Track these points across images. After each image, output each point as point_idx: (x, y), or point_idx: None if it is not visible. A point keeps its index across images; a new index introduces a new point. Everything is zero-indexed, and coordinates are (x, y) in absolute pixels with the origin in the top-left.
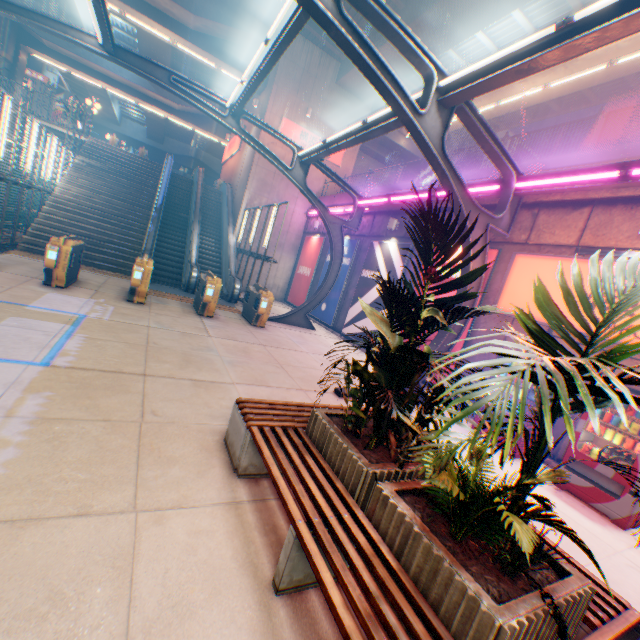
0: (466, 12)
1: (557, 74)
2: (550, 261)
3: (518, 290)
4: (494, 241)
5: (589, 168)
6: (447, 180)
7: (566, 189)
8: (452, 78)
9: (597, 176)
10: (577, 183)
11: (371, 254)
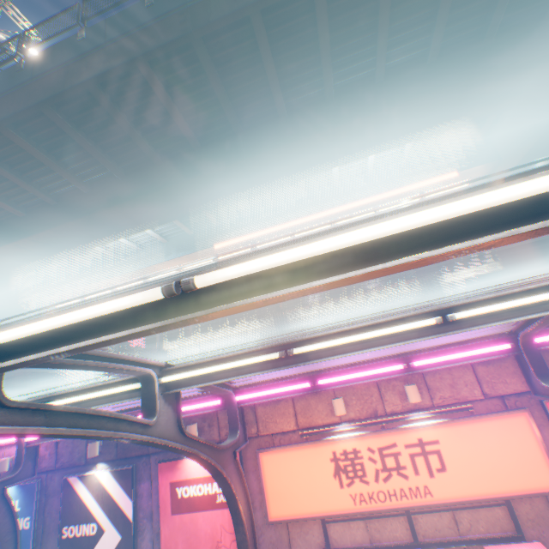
0: (104, 228)
1: (185, 260)
2: (291, 451)
3: (280, 488)
4: None
5: (288, 380)
6: (197, 454)
7: (280, 398)
8: (179, 376)
9: (297, 386)
10: (285, 391)
11: (72, 496)
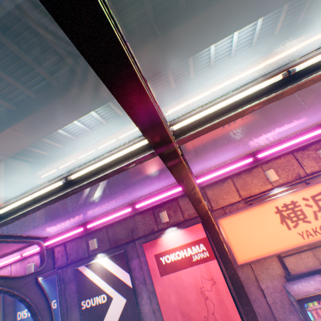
0: (69, 109)
1: (121, 133)
2: (242, 213)
3: (240, 241)
4: (191, 217)
5: (234, 160)
6: (201, 199)
7: (231, 174)
8: (188, 121)
9: (242, 163)
10: (232, 169)
11: (83, 280)
